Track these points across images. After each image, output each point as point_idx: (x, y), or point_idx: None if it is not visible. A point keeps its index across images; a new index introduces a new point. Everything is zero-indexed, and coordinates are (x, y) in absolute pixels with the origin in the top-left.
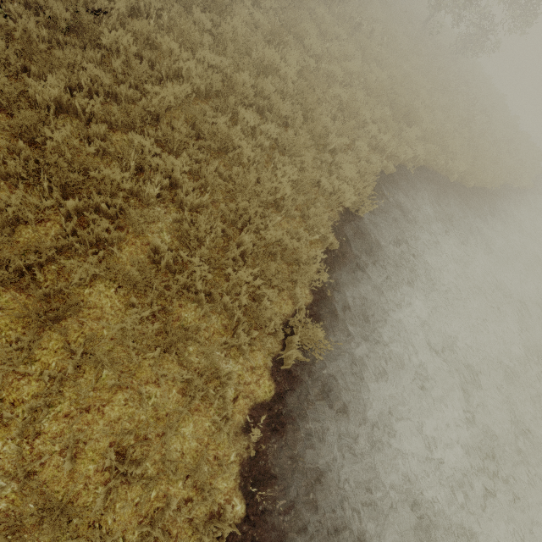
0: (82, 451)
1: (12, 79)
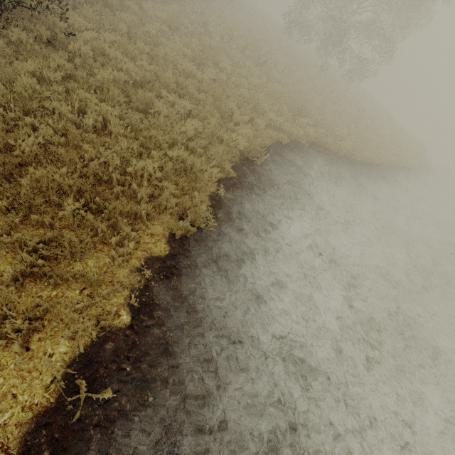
0: (4, 257)
1: None
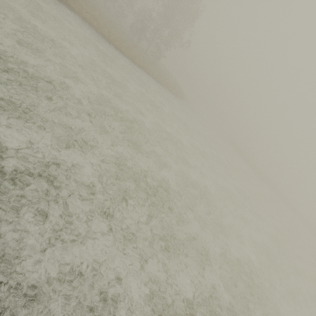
0: None
1: None
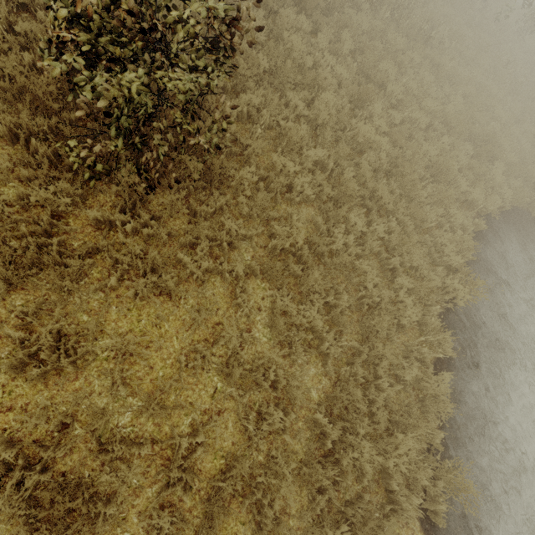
0: None
1: (159, 247)
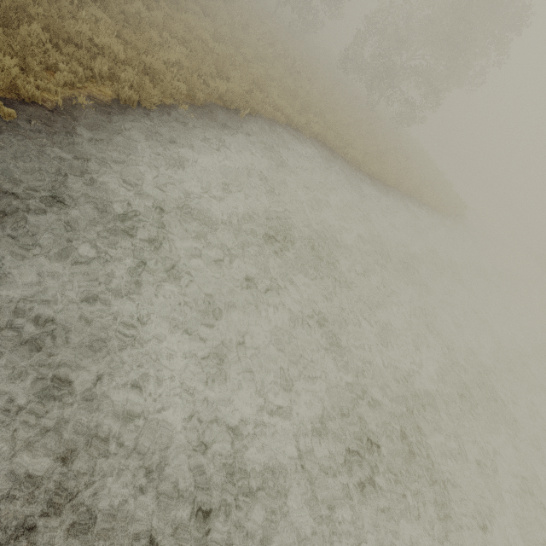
0: None
1: None
